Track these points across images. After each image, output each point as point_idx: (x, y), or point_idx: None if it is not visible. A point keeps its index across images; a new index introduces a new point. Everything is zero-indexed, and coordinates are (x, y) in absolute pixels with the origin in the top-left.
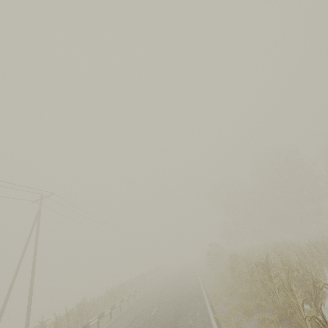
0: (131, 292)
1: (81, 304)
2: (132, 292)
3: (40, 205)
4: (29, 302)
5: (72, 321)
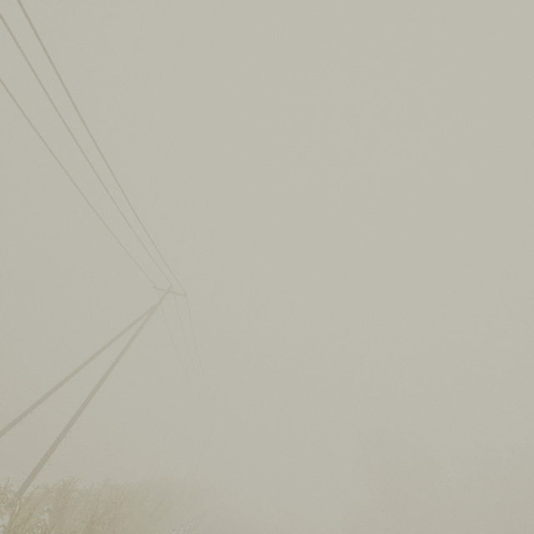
0: (181, 529)
1: (117, 492)
2: (181, 529)
3: (161, 300)
4: (65, 430)
5: (106, 530)
